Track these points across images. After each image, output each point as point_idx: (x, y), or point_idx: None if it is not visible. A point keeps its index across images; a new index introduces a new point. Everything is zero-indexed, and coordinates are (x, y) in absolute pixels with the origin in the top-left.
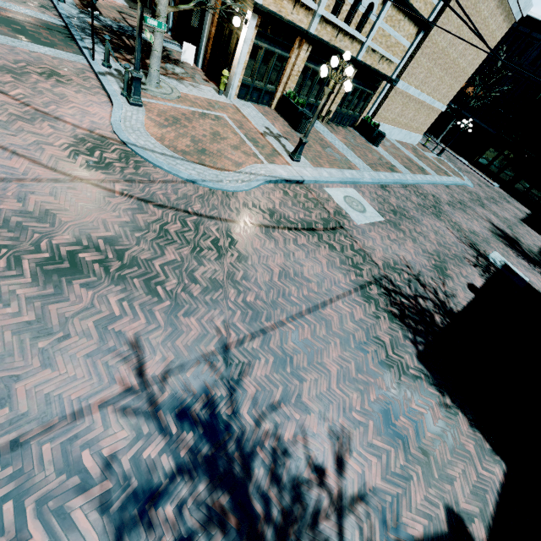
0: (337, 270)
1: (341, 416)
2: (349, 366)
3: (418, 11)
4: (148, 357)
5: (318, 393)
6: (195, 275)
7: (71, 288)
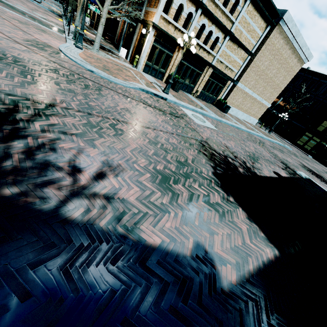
0: (169, 125)
1: (123, 161)
2: (148, 150)
3: (244, 45)
4: None
5: (110, 146)
6: (60, 84)
7: None
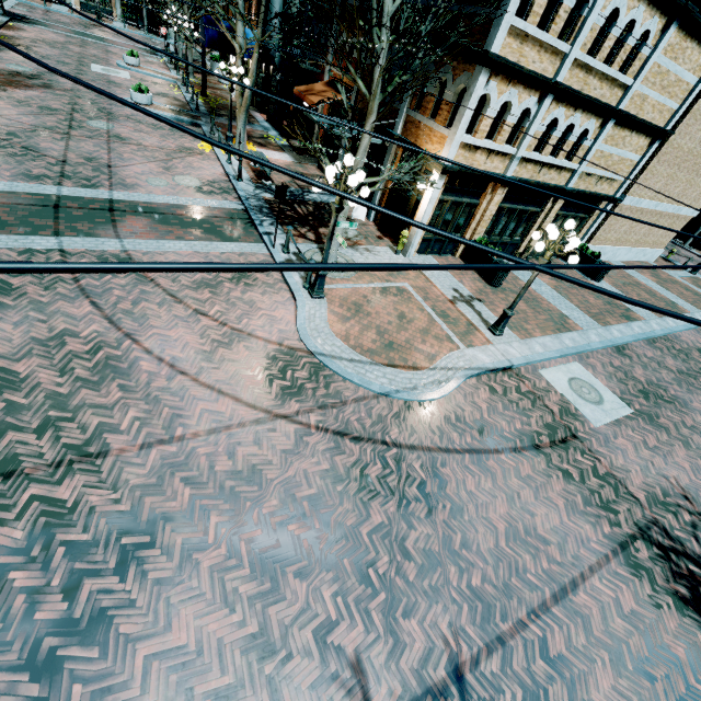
0: (581, 516)
1: None
2: None
3: (650, 123)
4: (373, 688)
5: None
6: (407, 546)
7: (286, 579)
